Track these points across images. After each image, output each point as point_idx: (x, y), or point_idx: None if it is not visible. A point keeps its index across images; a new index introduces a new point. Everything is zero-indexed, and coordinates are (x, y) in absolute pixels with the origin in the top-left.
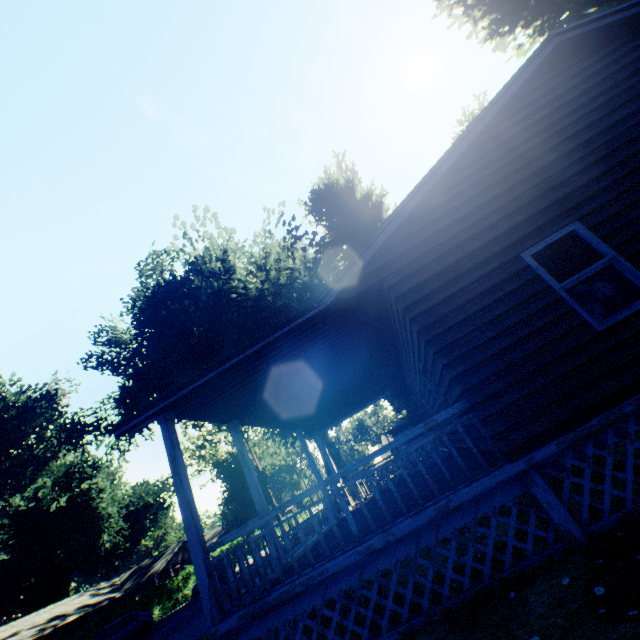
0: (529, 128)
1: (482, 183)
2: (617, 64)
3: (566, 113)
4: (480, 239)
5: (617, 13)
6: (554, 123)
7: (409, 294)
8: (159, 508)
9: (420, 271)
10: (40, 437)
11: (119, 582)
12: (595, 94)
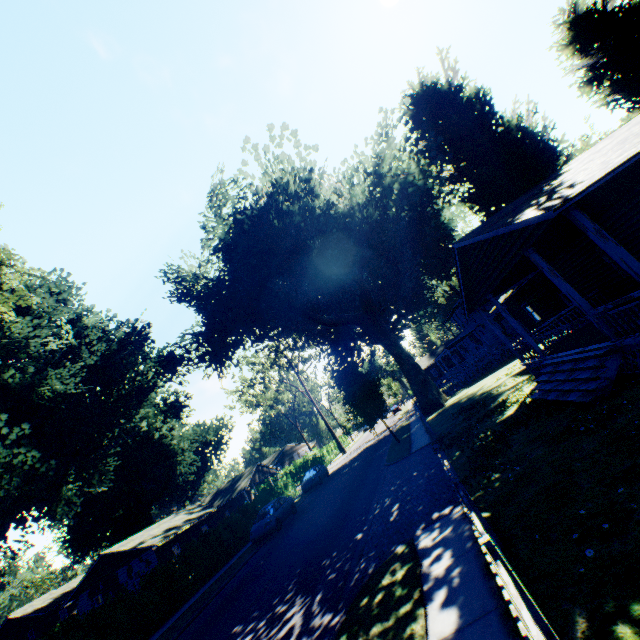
0: None
1: None
2: None
3: None
4: None
5: None
6: None
7: None
8: (220, 443)
9: None
10: (135, 372)
11: (205, 503)
12: None
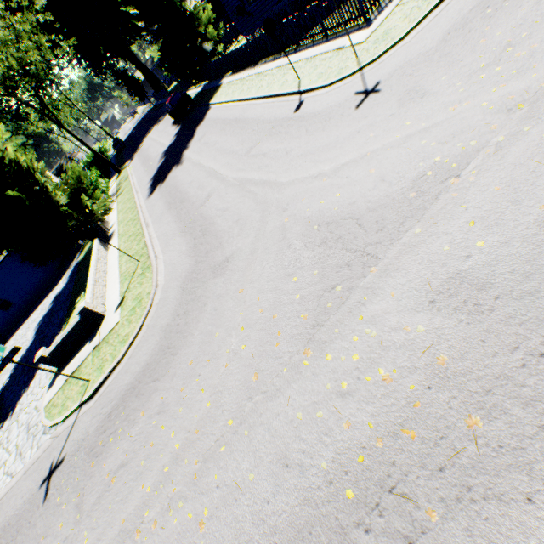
0: None
1: None
2: None
3: None
4: None
5: None
6: None
7: None
8: None
9: None
10: None
11: None
12: None
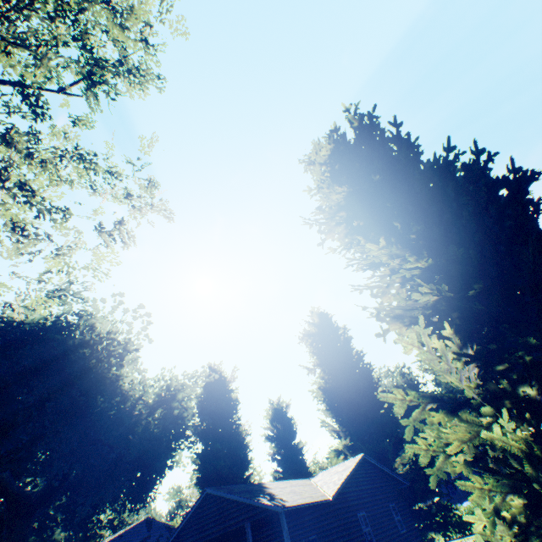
0: (356, 473)
1: (350, 483)
2: (367, 470)
3: (361, 476)
4: (351, 502)
5: (371, 459)
6: (360, 477)
7: (340, 508)
8: None
9: (341, 502)
10: None
11: None
12: (365, 475)
